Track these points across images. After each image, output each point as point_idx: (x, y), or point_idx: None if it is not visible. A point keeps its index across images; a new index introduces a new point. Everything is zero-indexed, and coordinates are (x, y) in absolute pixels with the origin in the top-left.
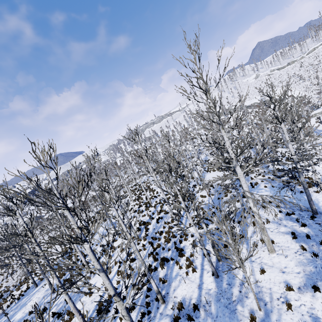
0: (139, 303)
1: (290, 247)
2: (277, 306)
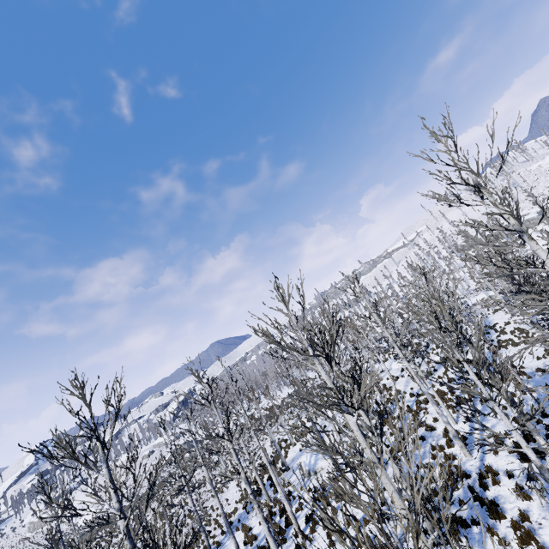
0: None
1: None
2: None
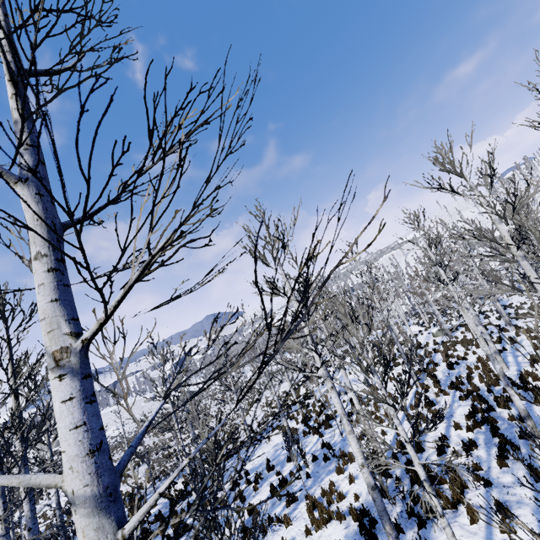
0: (480, 442)
1: None
2: None
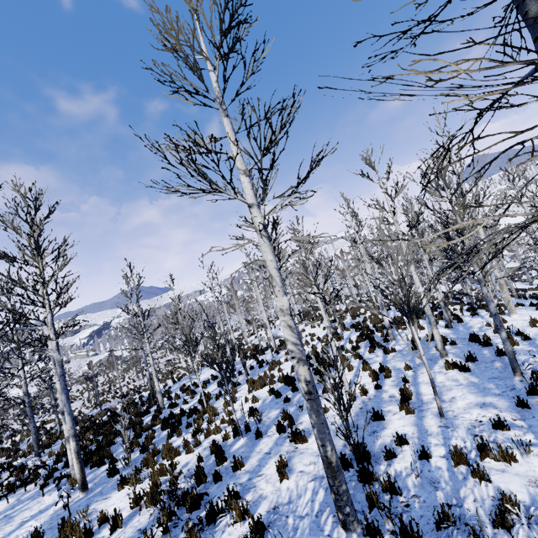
0: (362, 346)
1: (534, 312)
2: (521, 328)
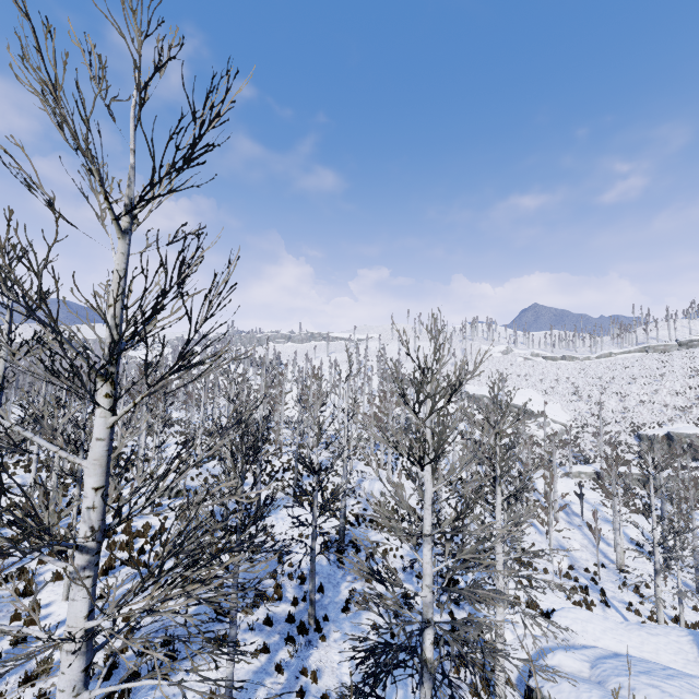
0: None
1: None
2: None
